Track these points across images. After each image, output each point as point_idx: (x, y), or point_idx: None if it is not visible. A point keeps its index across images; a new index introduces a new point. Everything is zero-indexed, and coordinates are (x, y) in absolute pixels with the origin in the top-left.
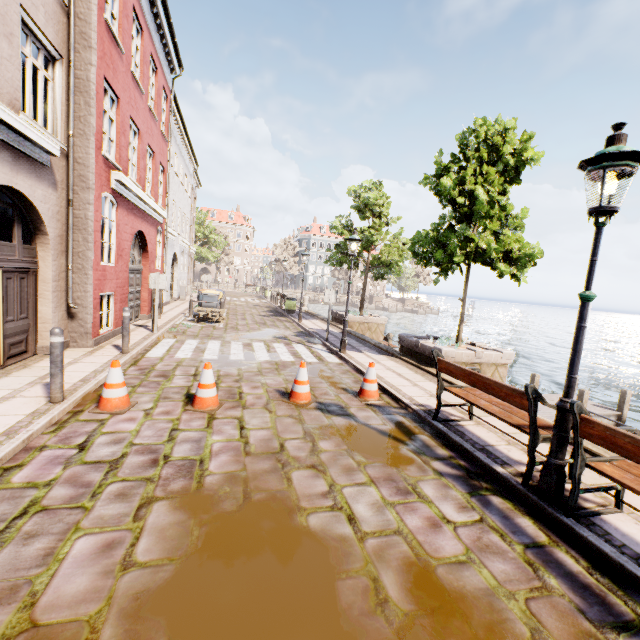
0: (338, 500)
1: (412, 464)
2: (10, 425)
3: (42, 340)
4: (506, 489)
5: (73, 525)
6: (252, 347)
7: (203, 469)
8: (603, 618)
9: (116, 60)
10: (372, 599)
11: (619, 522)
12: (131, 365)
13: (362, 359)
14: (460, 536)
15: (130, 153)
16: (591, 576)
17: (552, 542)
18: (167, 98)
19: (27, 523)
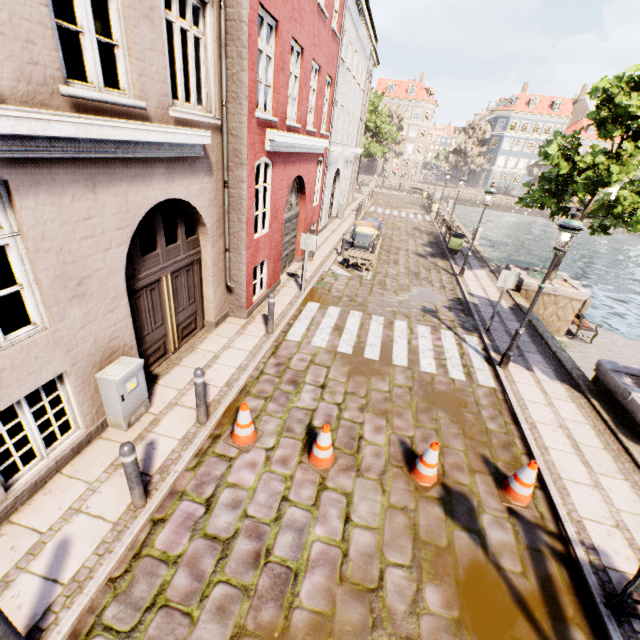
0: None
1: None
2: (166, 455)
3: (207, 316)
4: None
5: None
6: (392, 332)
7: (294, 592)
8: None
9: None
10: None
11: None
12: (271, 354)
13: (526, 390)
14: None
15: (290, 86)
16: None
17: None
18: None
19: (152, 622)
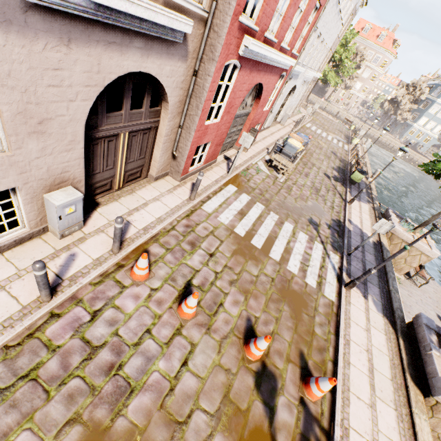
0: None
1: None
2: (79, 268)
3: (151, 170)
4: None
5: (32, 411)
6: (279, 230)
7: (125, 404)
8: None
9: None
10: None
11: None
12: (186, 216)
13: (356, 312)
14: None
15: (281, 1)
16: None
17: None
18: None
19: (21, 388)
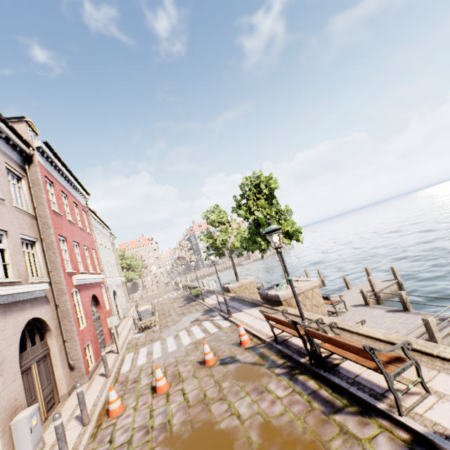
0: (232, 410)
1: (266, 375)
2: (71, 447)
3: (61, 391)
4: (306, 369)
5: None
6: (179, 337)
7: (171, 424)
8: (330, 411)
9: (61, 222)
10: (247, 445)
11: (346, 364)
12: (115, 383)
13: (242, 317)
14: (283, 402)
15: (77, 258)
16: (331, 395)
17: (320, 387)
18: (86, 213)
19: None
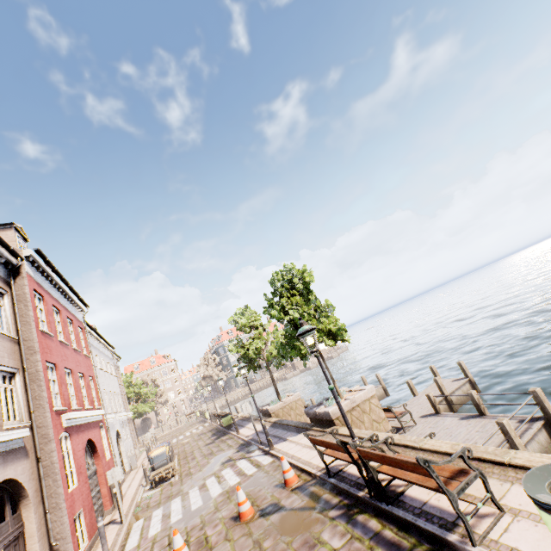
0: None
1: (318, 522)
2: None
3: None
4: (366, 505)
5: None
6: (206, 486)
7: None
8: None
9: (50, 344)
10: None
11: (412, 491)
12: None
13: (286, 447)
14: None
15: (69, 389)
16: (396, 535)
17: (383, 526)
18: (82, 329)
19: None
